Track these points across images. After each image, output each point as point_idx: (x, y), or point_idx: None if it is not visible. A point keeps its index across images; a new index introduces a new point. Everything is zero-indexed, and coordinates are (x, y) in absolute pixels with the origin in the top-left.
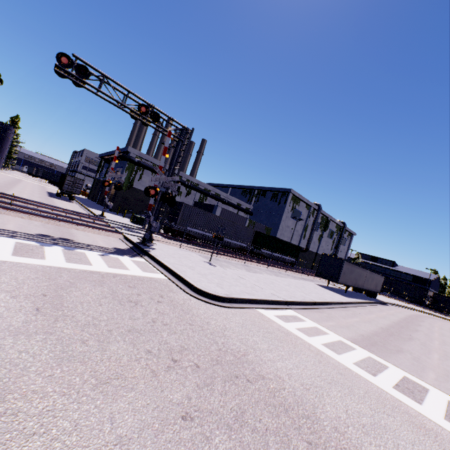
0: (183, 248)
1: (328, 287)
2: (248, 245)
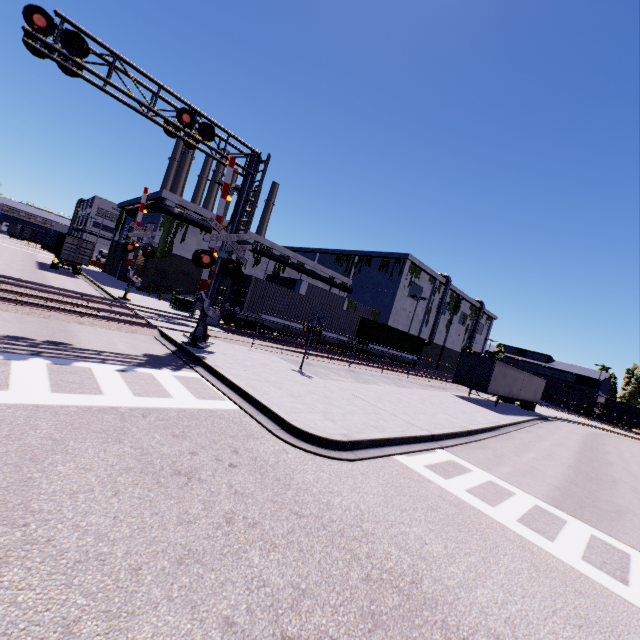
0: (257, 348)
1: (470, 398)
2: (350, 339)
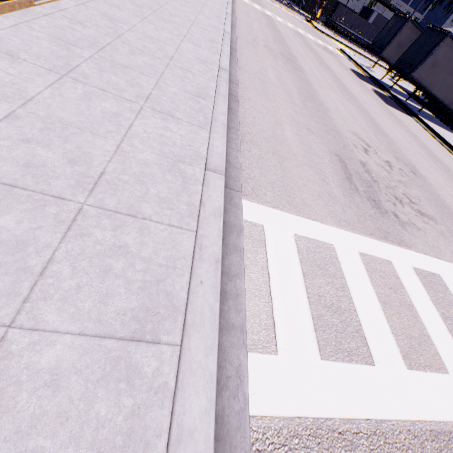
0: (326, 30)
1: None
2: None
